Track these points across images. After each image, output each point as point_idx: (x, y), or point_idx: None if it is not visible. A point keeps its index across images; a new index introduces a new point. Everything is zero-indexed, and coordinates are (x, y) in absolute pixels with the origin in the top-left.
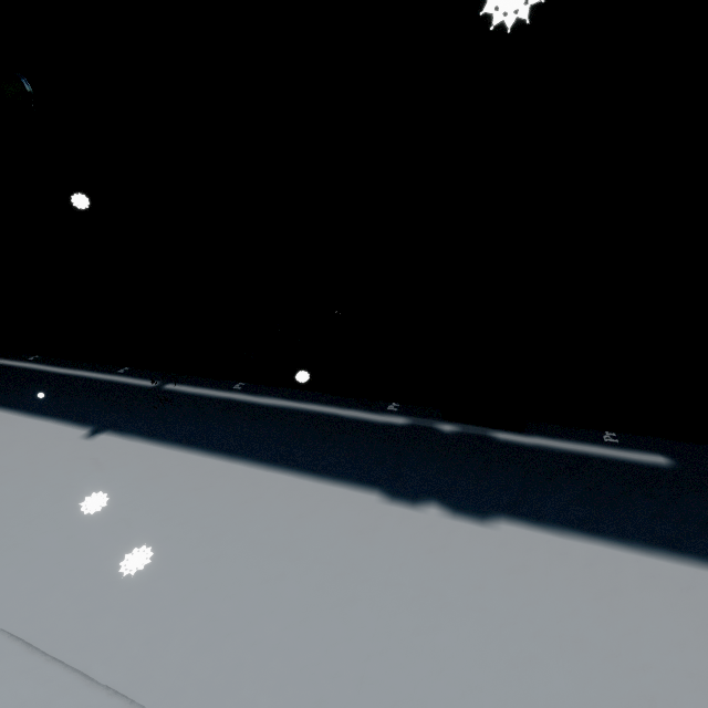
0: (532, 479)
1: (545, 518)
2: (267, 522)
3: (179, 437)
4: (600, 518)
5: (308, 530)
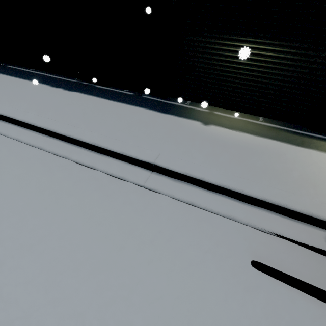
0: (93, 90)
1: (86, 93)
2: (13, 83)
3: (2, 72)
4: (99, 95)
5: (23, 85)
